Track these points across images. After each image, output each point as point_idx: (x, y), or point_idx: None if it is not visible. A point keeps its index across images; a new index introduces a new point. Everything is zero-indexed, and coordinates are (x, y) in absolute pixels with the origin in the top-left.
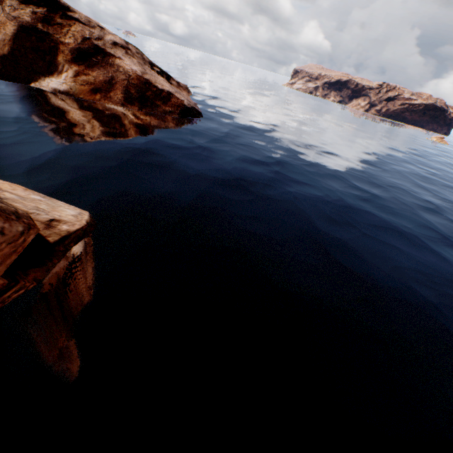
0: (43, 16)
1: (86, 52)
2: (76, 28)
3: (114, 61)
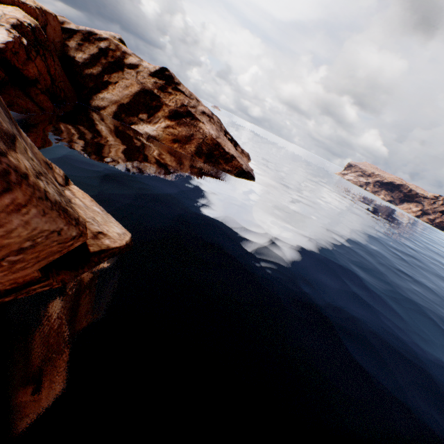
0: (161, 86)
1: (180, 114)
2: (180, 97)
3: (198, 124)
